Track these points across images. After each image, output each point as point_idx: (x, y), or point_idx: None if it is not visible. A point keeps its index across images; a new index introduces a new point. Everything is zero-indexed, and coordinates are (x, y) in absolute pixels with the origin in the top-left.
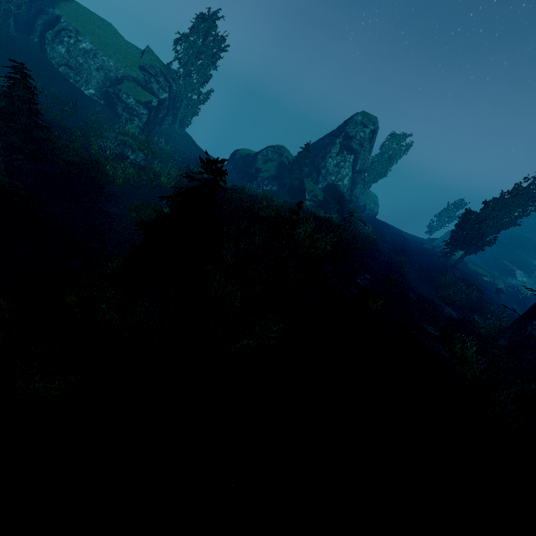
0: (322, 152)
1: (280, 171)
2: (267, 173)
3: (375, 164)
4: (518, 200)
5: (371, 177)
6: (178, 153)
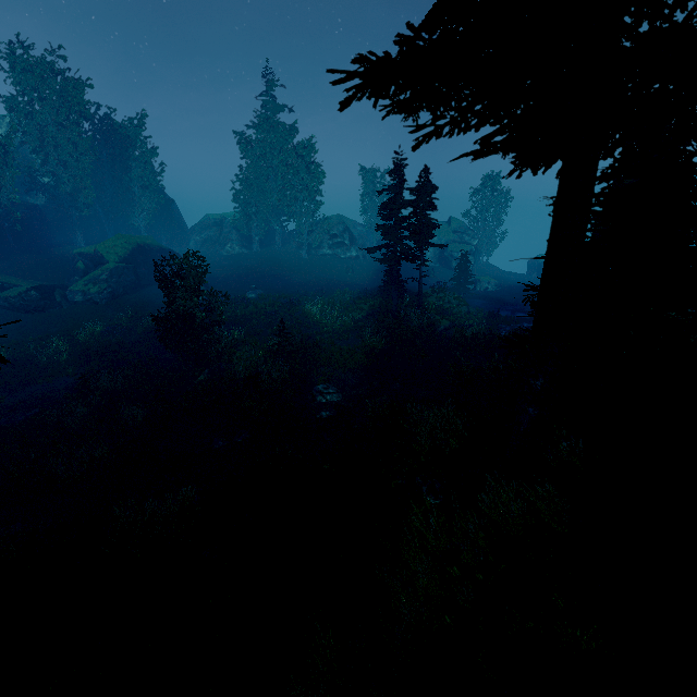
0: None
1: None
2: None
3: None
4: None
5: None
6: (498, 278)
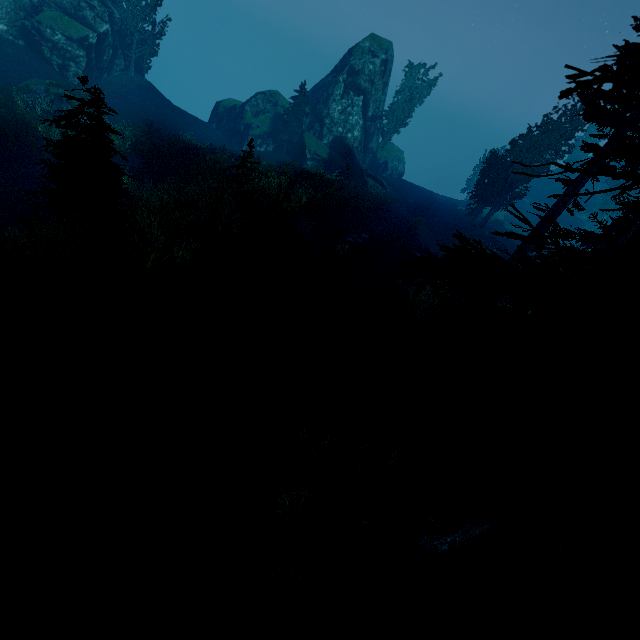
0: (324, 95)
1: (275, 125)
2: (259, 130)
3: (394, 108)
4: (549, 138)
5: (391, 125)
6: (139, 110)
